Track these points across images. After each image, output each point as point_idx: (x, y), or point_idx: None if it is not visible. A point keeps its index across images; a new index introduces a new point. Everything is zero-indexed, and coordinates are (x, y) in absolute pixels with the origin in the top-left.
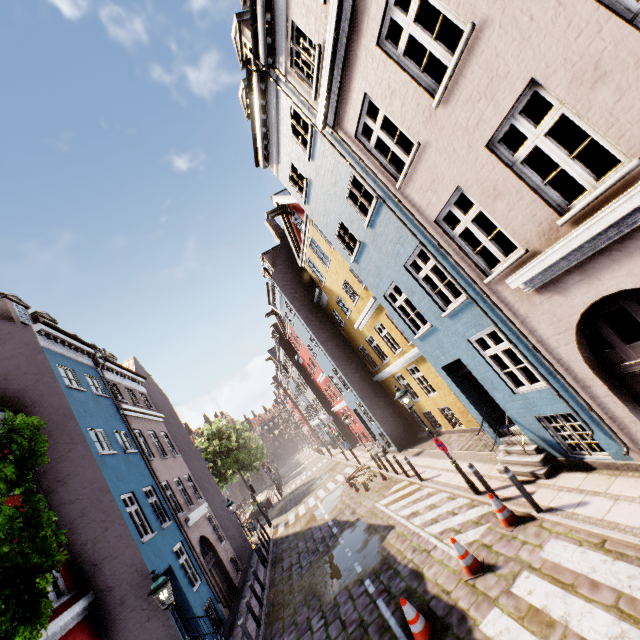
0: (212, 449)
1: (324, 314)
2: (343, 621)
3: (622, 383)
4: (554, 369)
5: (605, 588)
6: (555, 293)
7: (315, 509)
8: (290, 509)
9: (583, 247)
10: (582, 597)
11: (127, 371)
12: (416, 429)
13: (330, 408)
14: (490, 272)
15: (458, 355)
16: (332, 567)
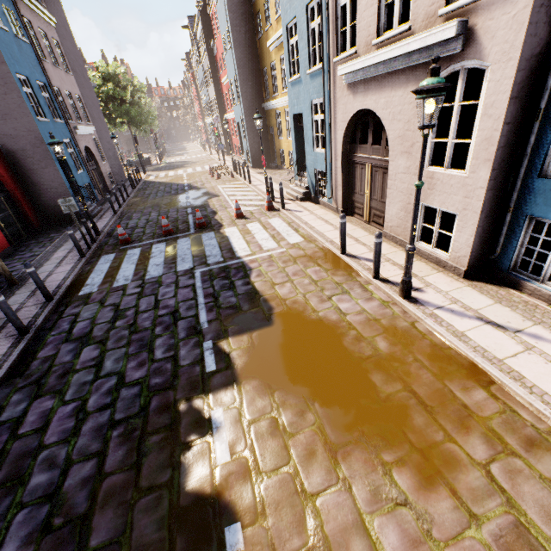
0: (105, 90)
1: (250, 10)
2: (168, 216)
3: (349, 165)
4: (330, 143)
5: (276, 231)
6: (352, 94)
7: (180, 176)
8: (163, 171)
9: (371, 69)
10: (267, 231)
11: None
12: (272, 160)
13: (224, 114)
14: (340, 55)
15: (303, 110)
16: (175, 200)
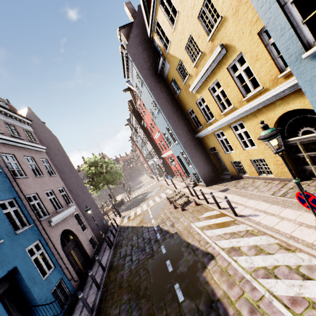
0: (90, 171)
1: (164, 83)
2: None
3: None
4: None
5: None
6: None
7: (146, 213)
8: (132, 208)
9: None
10: None
11: (8, 111)
12: (220, 172)
13: (160, 155)
14: None
15: None
16: (154, 276)
